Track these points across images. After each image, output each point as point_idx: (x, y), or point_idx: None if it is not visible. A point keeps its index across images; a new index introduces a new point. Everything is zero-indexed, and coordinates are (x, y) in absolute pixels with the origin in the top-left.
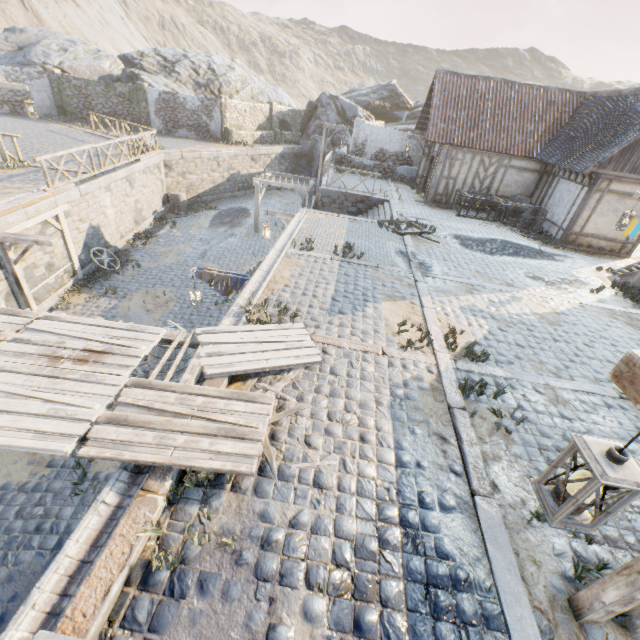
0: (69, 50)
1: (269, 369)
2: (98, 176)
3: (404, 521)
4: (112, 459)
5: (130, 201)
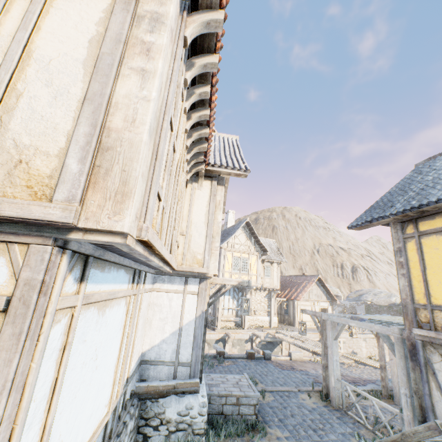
0: (376, 294)
1: (359, 362)
2: (360, 333)
3: (362, 379)
4: (316, 353)
5: (376, 349)
